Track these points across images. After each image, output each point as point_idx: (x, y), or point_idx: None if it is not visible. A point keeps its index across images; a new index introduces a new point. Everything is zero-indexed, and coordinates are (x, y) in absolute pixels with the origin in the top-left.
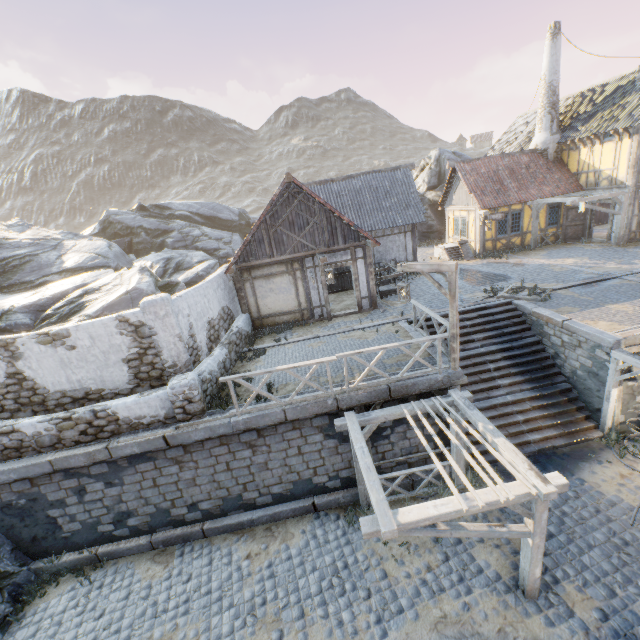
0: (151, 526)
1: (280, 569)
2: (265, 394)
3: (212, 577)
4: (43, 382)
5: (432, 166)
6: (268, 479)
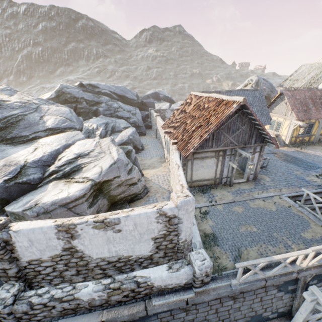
0: None
1: None
2: (259, 272)
3: None
4: (89, 253)
5: (253, 85)
6: (237, 316)
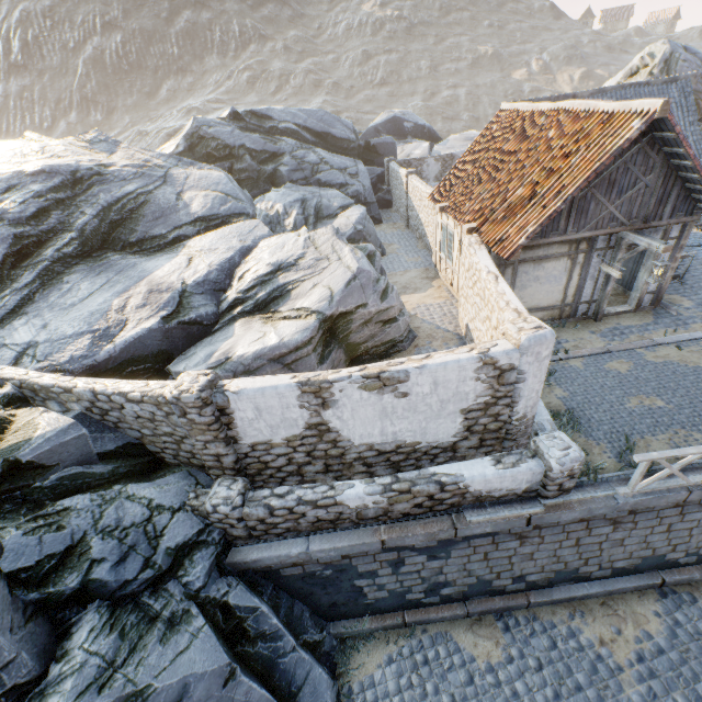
0: (465, 595)
1: (658, 666)
2: (679, 474)
3: (570, 667)
4: (349, 434)
5: (655, 70)
6: (616, 555)
